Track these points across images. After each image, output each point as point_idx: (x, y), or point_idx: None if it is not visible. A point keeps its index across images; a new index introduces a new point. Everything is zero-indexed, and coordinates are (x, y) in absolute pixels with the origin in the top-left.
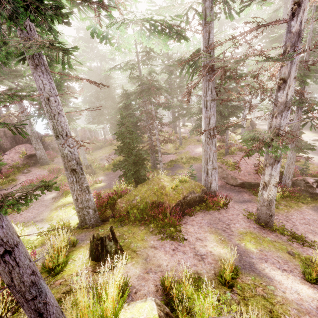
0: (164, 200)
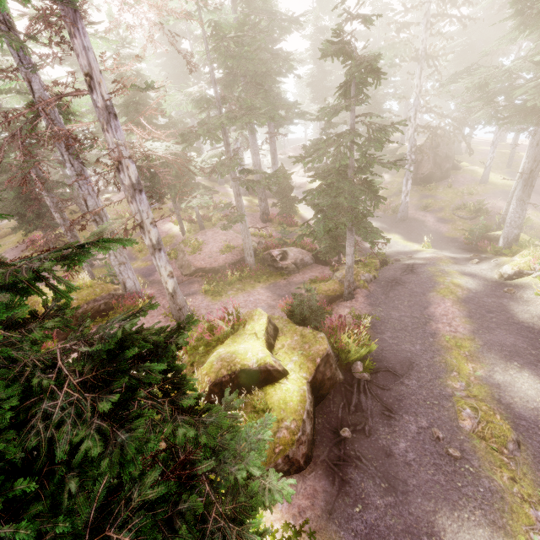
0: None
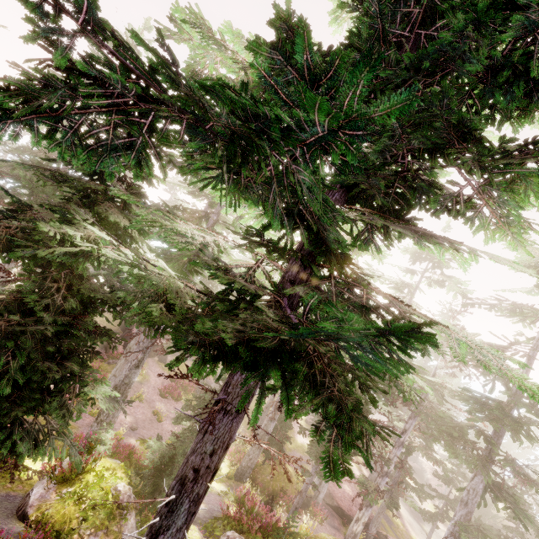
0: (288, 490)
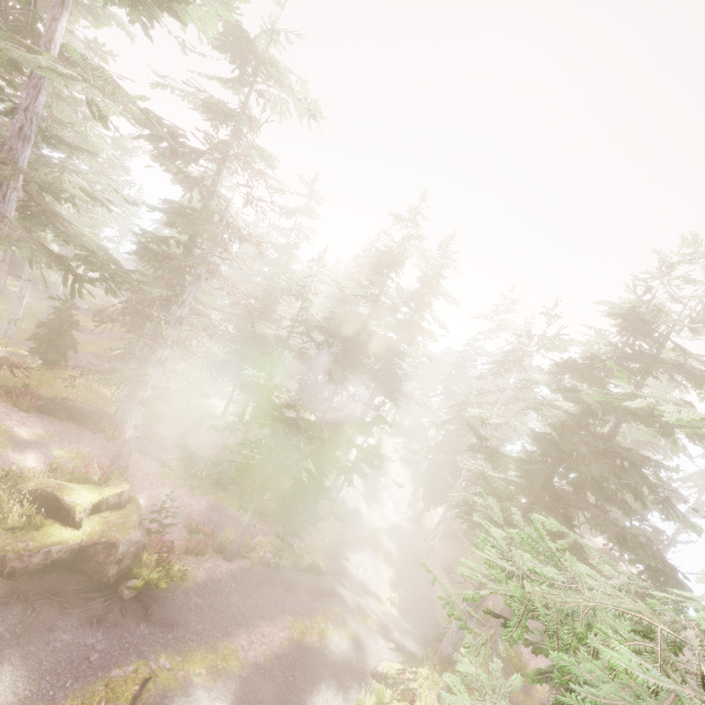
0: (42, 389)
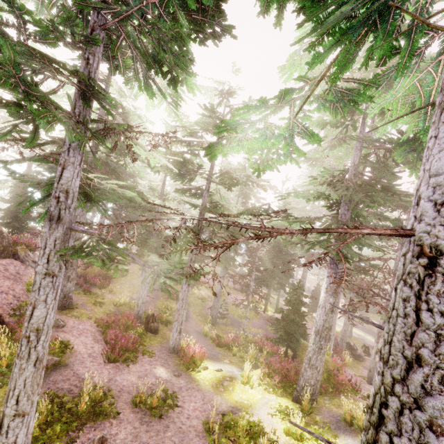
0: (330, 368)
